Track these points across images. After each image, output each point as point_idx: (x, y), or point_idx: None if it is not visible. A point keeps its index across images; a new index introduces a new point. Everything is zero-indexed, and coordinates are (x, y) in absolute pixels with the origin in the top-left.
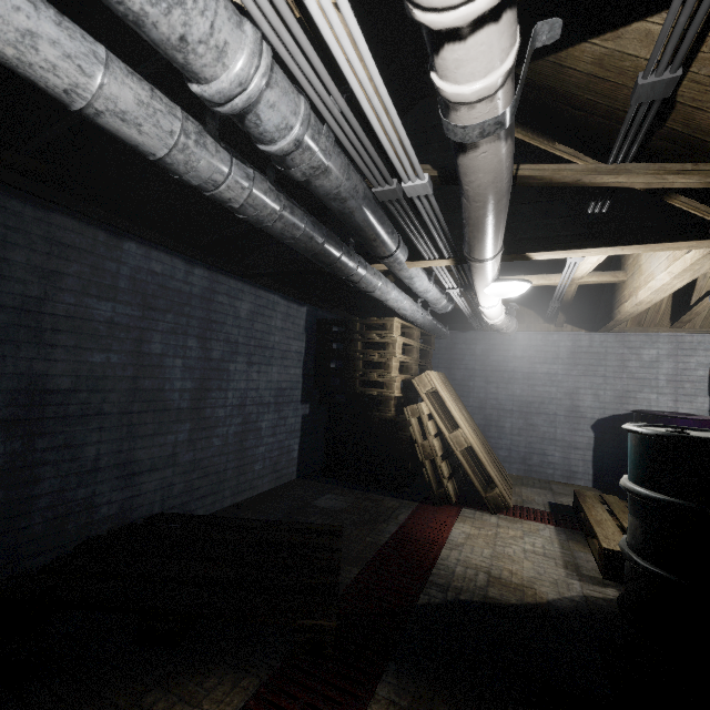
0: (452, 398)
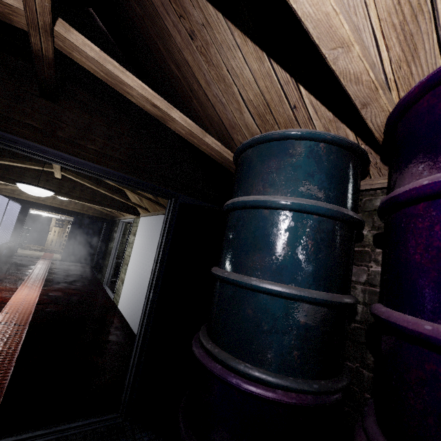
0: (60, 233)
